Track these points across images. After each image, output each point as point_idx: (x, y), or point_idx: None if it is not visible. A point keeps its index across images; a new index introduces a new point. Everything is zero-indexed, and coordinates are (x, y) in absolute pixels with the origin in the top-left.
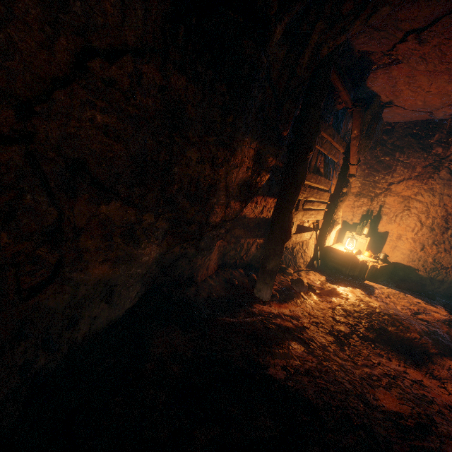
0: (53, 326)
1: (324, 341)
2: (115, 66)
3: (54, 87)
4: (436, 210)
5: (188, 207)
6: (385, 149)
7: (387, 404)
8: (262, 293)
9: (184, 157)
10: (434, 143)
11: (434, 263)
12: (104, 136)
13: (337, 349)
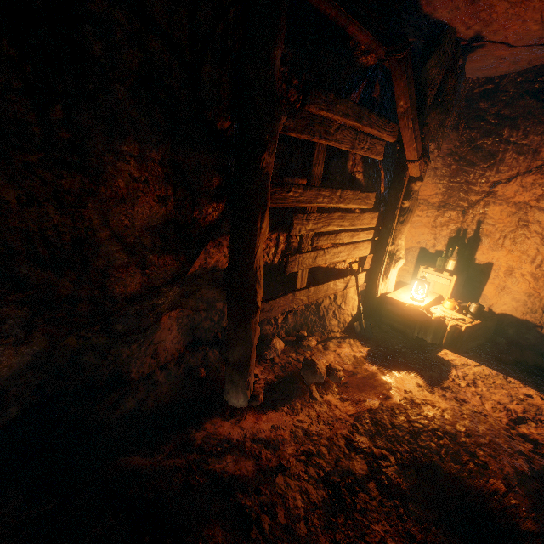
0: None
1: (301, 504)
2: None
3: None
4: None
5: (54, 278)
6: (484, 125)
7: None
8: (231, 396)
9: None
10: None
11: None
12: None
13: (321, 524)
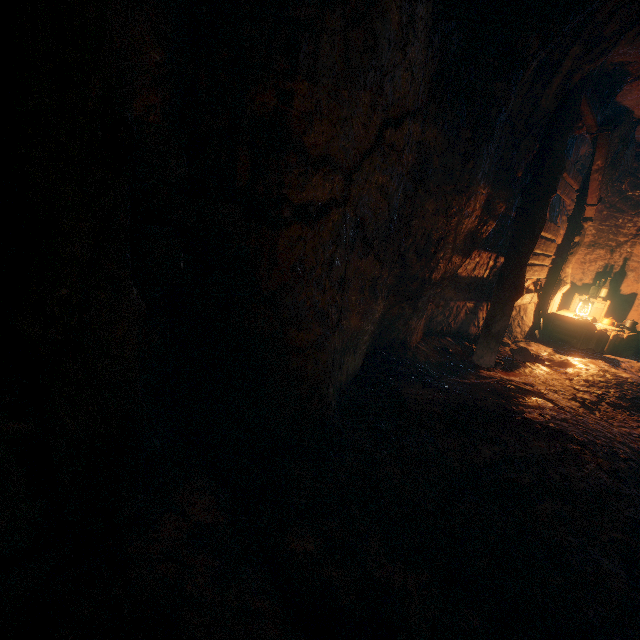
0: (336, 365)
1: (569, 405)
2: (397, 131)
3: (364, 158)
4: None
5: (414, 262)
6: (634, 180)
7: None
8: (484, 360)
9: (422, 209)
10: None
11: None
12: (379, 195)
13: (586, 412)
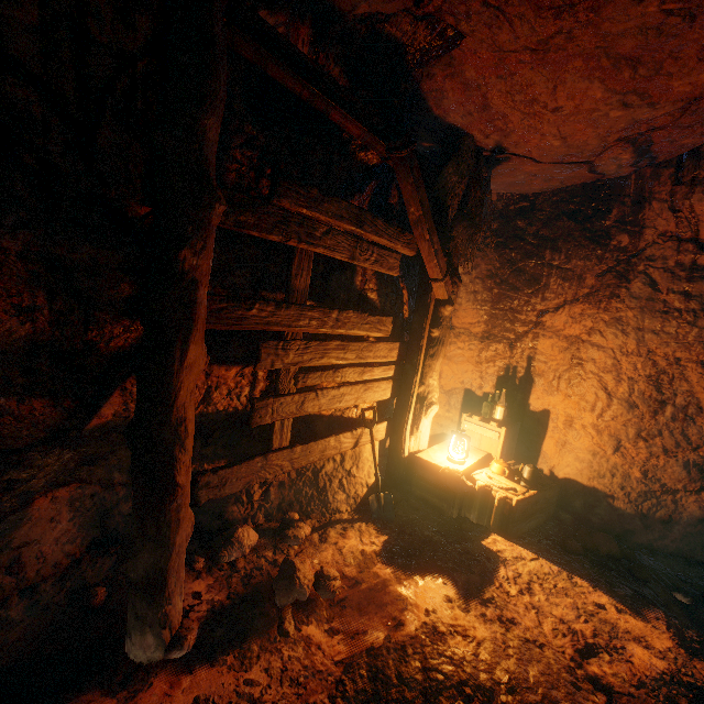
0: None
1: None
2: None
3: None
4: (635, 364)
5: None
6: (524, 246)
7: None
8: (133, 642)
9: None
10: (613, 227)
11: (646, 479)
12: None
13: None
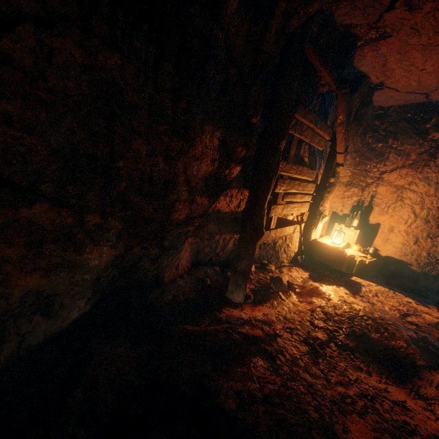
0: None
1: (296, 352)
2: (7, 38)
3: None
4: (432, 201)
5: (144, 204)
6: (377, 135)
7: (359, 437)
8: (234, 295)
9: (130, 149)
10: (431, 128)
11: (429, 257)
12: (8, 127)
13: (310, 362)
